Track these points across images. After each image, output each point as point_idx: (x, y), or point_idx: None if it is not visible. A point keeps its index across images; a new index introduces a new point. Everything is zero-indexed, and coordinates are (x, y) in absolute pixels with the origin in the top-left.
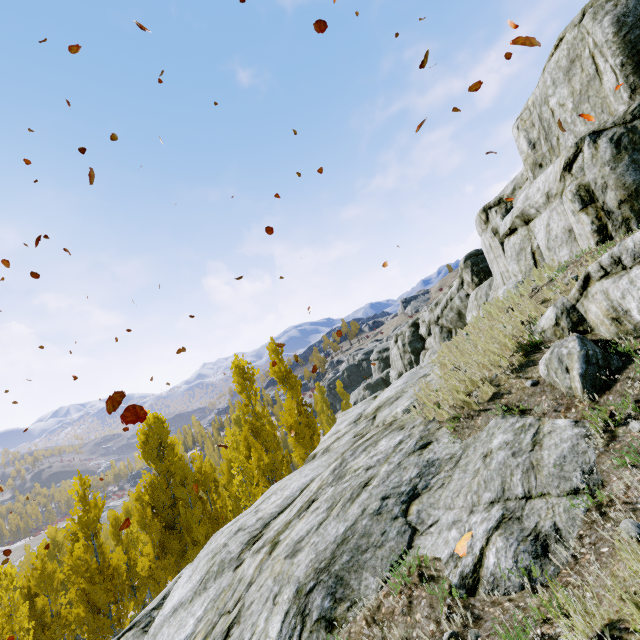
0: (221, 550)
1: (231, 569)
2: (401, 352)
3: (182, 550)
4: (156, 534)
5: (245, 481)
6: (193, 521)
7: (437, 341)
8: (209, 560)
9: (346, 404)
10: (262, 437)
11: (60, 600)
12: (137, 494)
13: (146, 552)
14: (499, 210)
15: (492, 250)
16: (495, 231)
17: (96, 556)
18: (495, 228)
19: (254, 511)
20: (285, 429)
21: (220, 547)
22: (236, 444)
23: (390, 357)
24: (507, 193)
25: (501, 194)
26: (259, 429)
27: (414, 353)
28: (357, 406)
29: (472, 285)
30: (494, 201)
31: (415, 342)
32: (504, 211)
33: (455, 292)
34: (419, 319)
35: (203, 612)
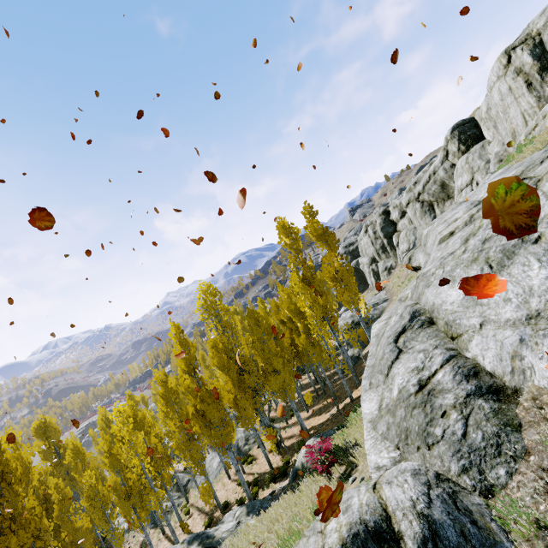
0: (481, 253)
1: (526, 247)
2: (372, 239)
3: (253, 387)
4: (234, 373)
5: (313, 316)
6: (270, 355)
7: (418, 216)
8: (470, 264)
9: (326, 290)
10: (315, 283)
11: (152, 440)
12: (212, 343)
13: (228, 388)
14: (526, 46)
15: (512, 92)
16: (519, 71)
17: (199, 386)
18: (519, 67)
19: (483, 232)
20: (328, 279)
21: (472, 255)
22: (244, 327)
23: (359, 247)
24: (537, 26)
25: (525, 32)
26: (310, 278)
27: (386, 237)
28: (443, 215)
29: (458, 154)
30: (519, 39)
31: (387, 227)
32: (532, 46)
33: (439, 165)
34: (389, 207)
35: (543, 263)
